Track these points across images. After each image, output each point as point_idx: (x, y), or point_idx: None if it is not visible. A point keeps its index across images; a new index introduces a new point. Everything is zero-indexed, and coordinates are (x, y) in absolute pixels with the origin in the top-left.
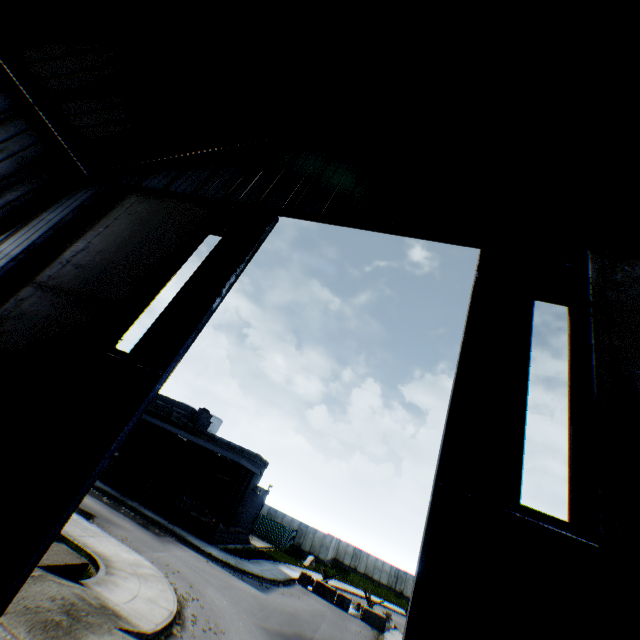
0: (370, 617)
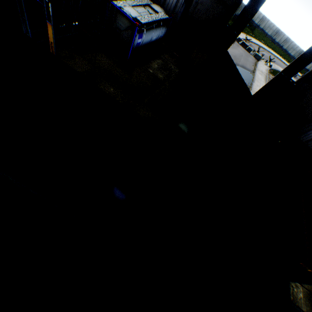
0: (256, 57)
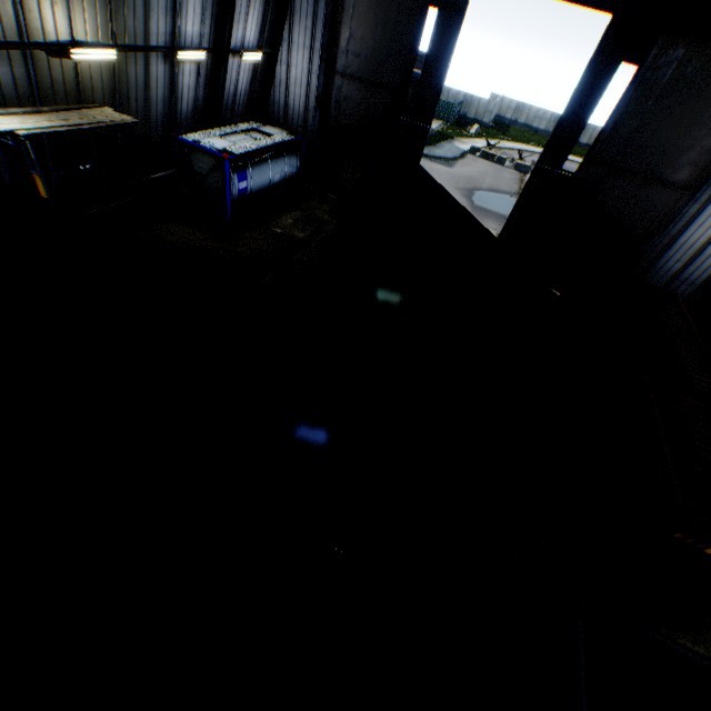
0: (519, 168)
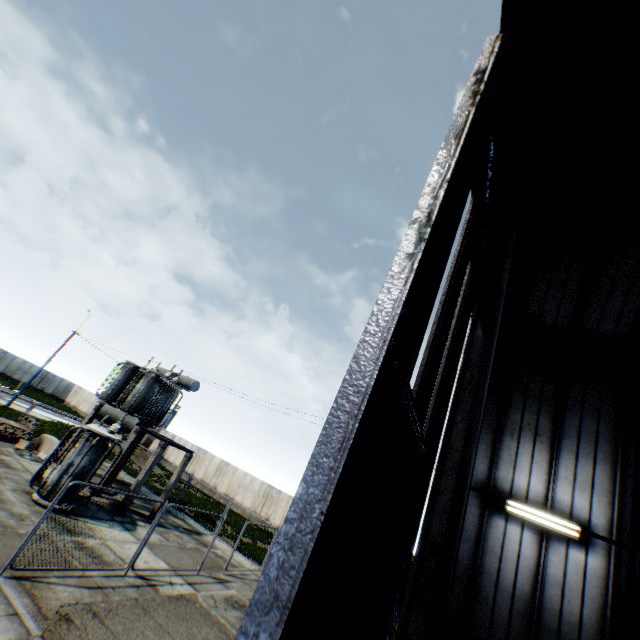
0: None
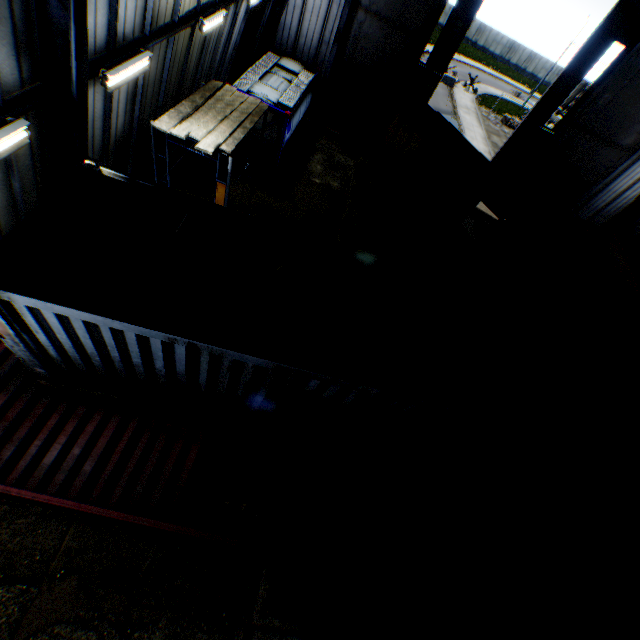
0: (446, 82)
